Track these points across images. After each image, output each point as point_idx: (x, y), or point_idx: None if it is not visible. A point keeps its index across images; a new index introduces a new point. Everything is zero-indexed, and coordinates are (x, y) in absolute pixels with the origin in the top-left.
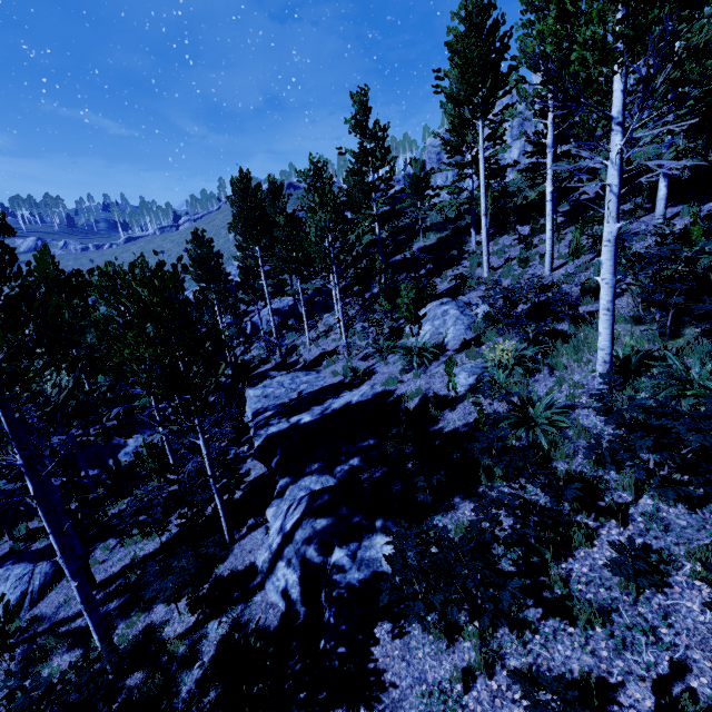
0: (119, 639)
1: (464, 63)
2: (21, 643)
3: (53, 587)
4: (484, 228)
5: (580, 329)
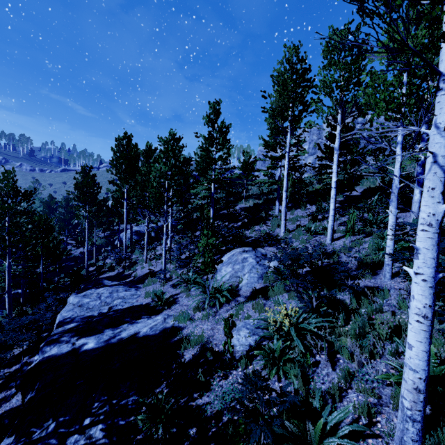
0: None
1: (282, 89)
2: None
3: None
4: (284, 200)
5: (364, 308)
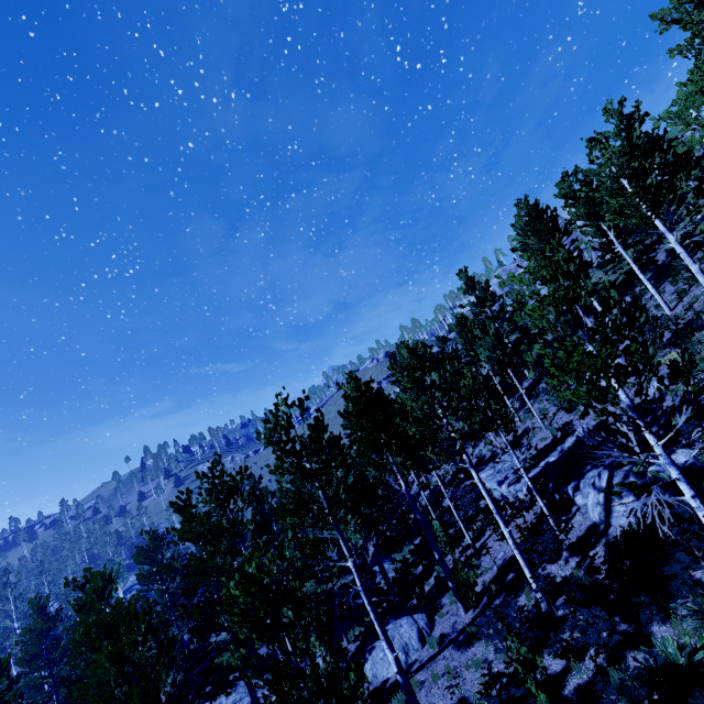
0: (527, 598)
1: (536, 233)
2: (447, 646)
3: (434, 624)
4: (599, 308)
5: None
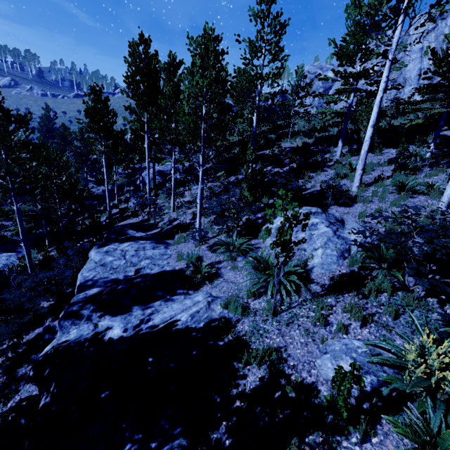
0: None
1: None
2: None
3: None
4: (368, 140)
5: None
